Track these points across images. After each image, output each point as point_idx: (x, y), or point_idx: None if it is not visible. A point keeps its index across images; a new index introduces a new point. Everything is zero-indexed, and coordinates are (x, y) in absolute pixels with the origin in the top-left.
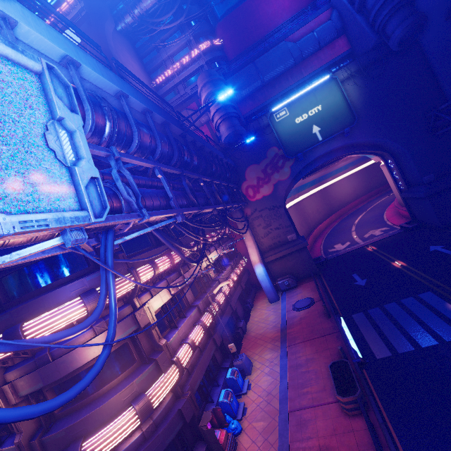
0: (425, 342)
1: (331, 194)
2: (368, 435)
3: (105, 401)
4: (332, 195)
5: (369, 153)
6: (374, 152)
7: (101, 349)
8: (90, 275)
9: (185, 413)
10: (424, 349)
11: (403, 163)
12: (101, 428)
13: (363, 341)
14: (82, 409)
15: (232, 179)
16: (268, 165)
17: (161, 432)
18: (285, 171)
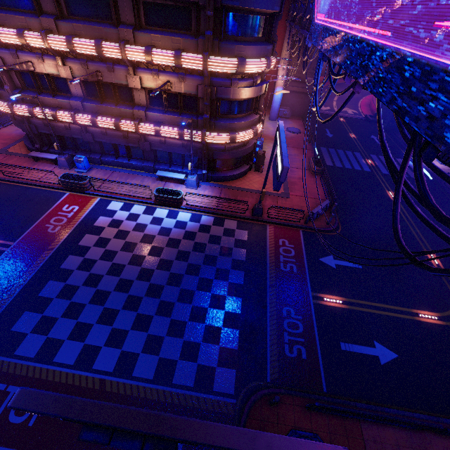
0: (348, 167)
1: None
2: (318, 179)
3: (244, 121)
4: None
5: None
6: None
7: (255, 95)
8: (269, 46)
9: (255, 146)
10: (346, 168)
11: None
12: (240, 131)
13: (323, 158)
14: (232, 119)
15: None
16: None
17: (250, 147)
18: None
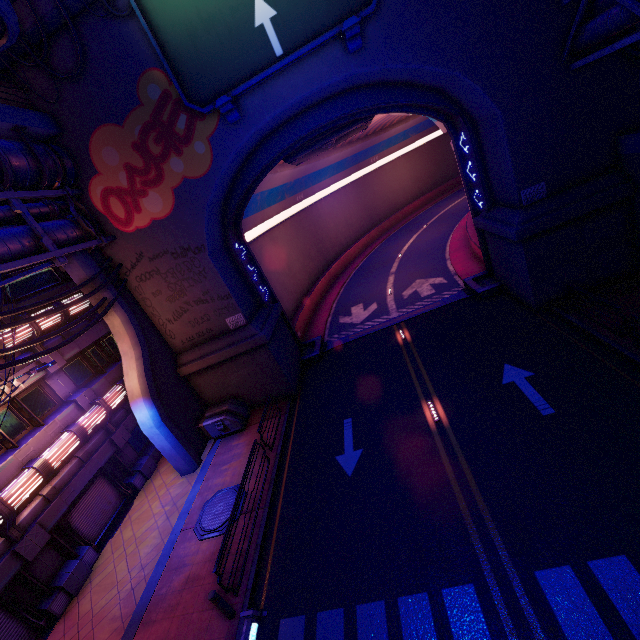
0: None
1: (376, 188)
2: None
3: None
4: (377, 191)
5: (423, 110)
6: (434, 109)
7: None
8: None
9: None
10: None
11: (488, 147)
12: None
13: None
14: None
15: (1, 174)
16: (149, 128)
17: None
18: (199, 152)
